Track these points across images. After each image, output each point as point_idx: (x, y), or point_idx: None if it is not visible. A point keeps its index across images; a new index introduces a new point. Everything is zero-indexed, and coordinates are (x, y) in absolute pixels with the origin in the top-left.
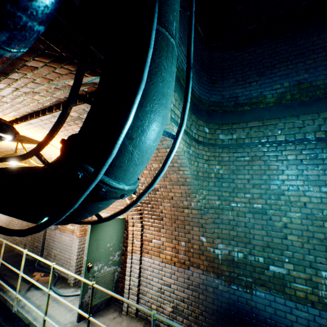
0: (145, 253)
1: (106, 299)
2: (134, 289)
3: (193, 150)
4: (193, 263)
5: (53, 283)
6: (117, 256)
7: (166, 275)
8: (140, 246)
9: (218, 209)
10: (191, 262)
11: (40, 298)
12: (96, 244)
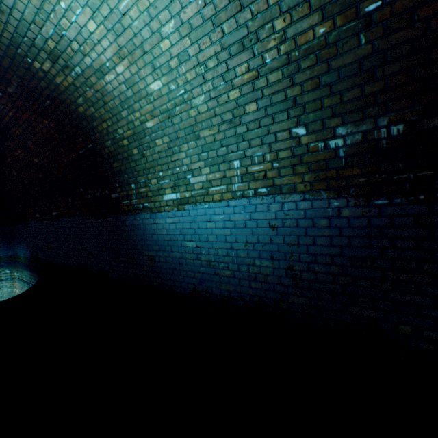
0: None
1: None
2: None
3: None
4: None
5: None
6: None
7: None
8: None
9: None
10: None
11: None
12: None
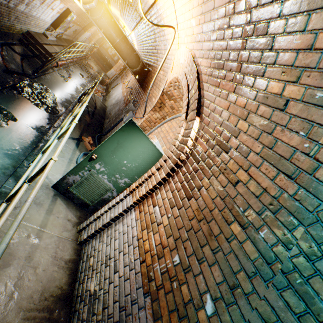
0: (139, 209)
1: (84, 201)
2: (99, 223)
3: None
4: (156, 300)
5: (86, 152)
6: (123, 181)
7: (125, 257)
8: (141, 196)
9: (319, 322)
10: (156, 294)
11: (68, 149)
12: (116, 147)
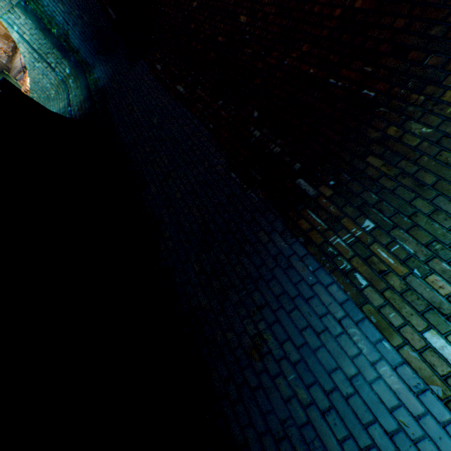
0: None
1: None
2: None
3: (43, 68)
4: None
5: None
6: None
7: None
8: None
9: None
10: None
11: None
12: None
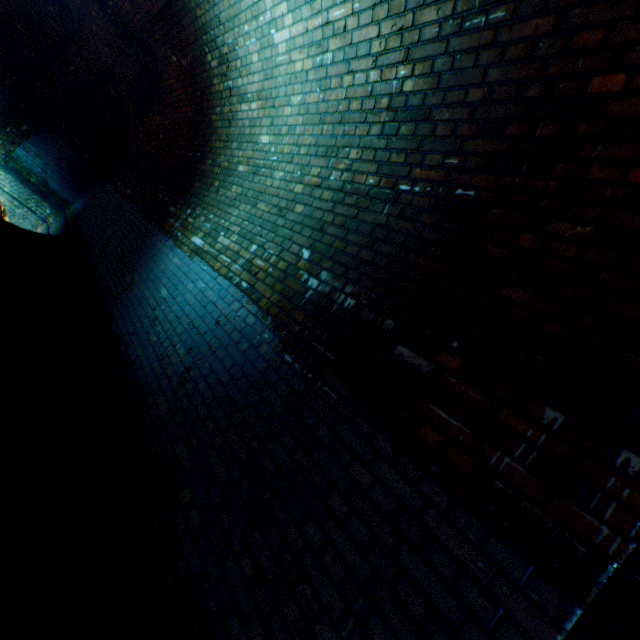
0: None
1: None
2: None
3: (24, 213)
4: None
5: None
6: None
7: None
8: None
9: None
10: None
11: None
12: None
